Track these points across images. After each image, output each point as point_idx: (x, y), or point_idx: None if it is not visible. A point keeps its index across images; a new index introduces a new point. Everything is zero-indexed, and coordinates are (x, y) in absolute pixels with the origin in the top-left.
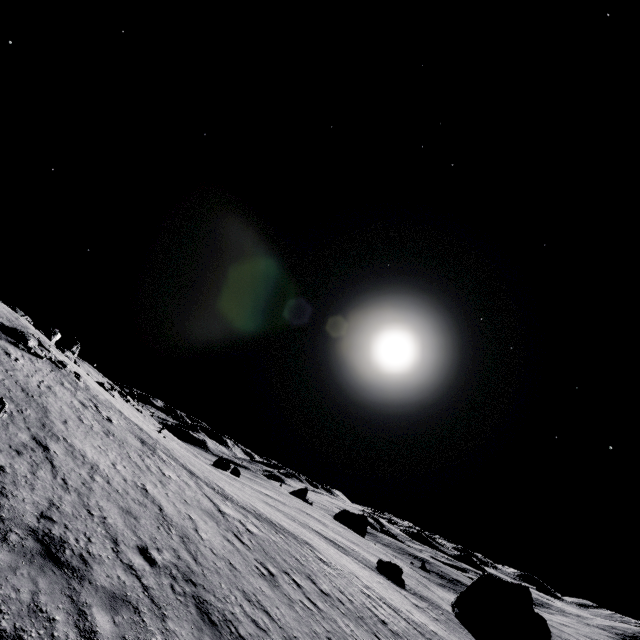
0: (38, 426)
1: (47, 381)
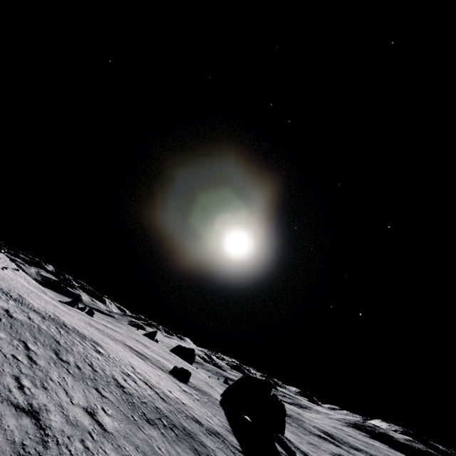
0: None
1: None
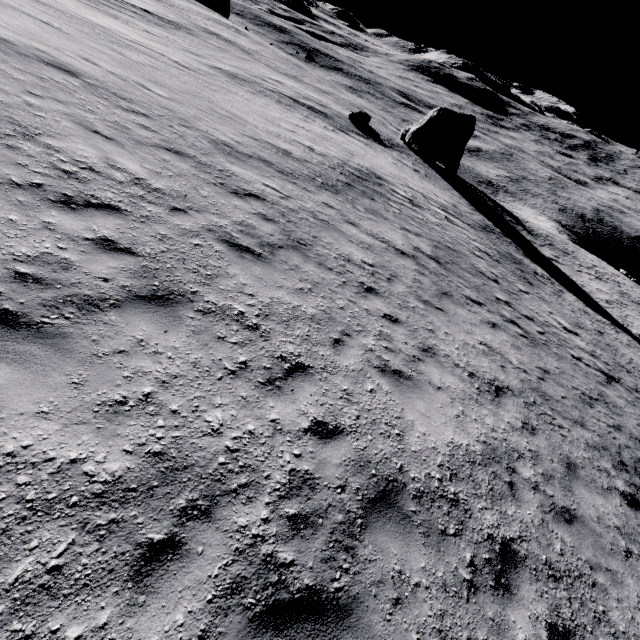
0: (427, 543)
1: None
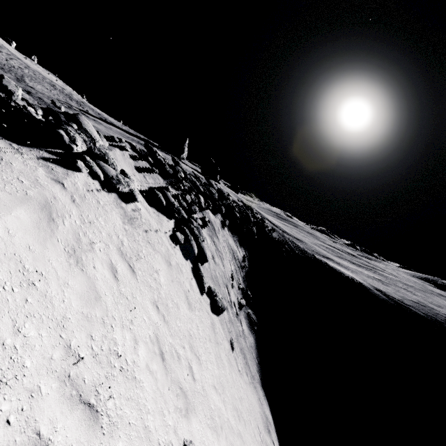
0: None
1: None
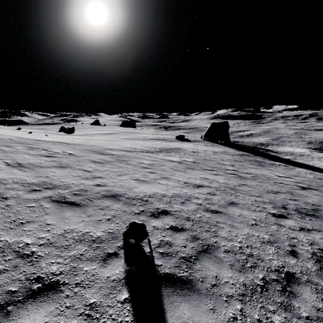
0: (124, 205)
1: (2, 159)
